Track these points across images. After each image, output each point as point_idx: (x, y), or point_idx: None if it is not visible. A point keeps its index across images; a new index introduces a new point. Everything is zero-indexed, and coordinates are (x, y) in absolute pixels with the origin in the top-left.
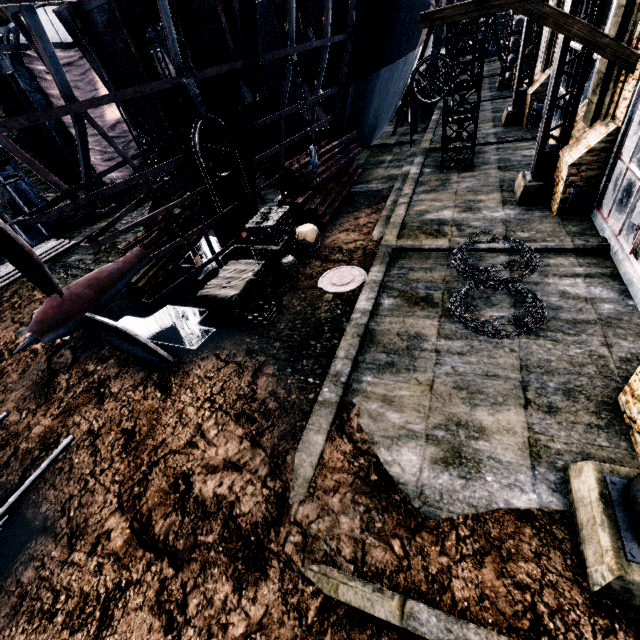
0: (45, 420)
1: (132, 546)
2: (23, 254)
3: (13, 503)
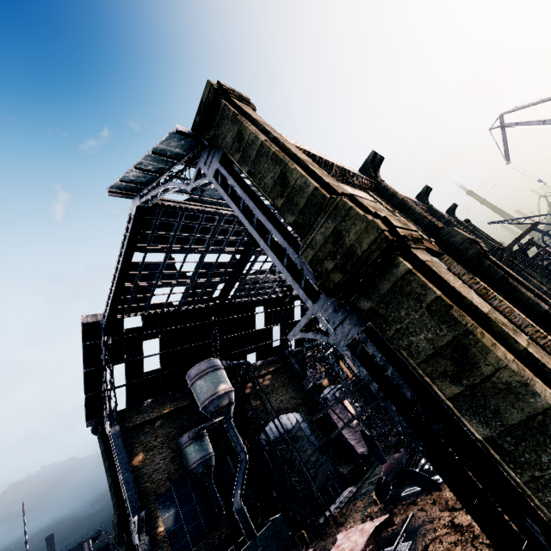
0: (398, 517)
1: (451, 512)
2: (373, 449)
3: (404, 529)
